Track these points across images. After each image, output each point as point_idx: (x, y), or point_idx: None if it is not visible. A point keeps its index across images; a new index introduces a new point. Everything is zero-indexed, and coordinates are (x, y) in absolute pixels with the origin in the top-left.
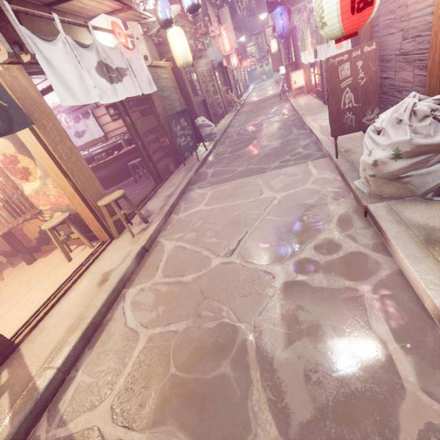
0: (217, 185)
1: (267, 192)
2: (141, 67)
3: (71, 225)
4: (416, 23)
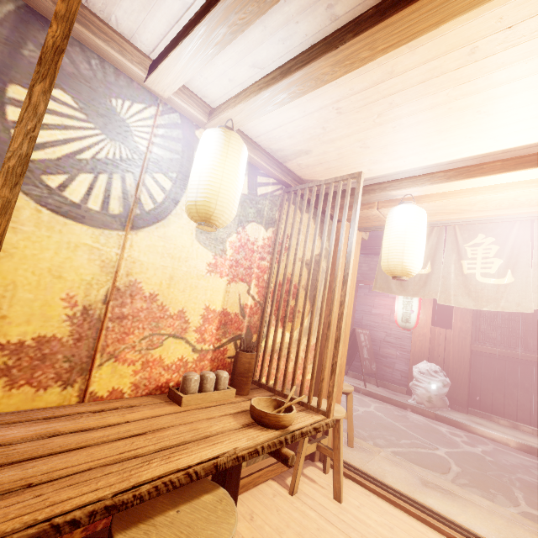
0: None
1: (357, 406)
2: None
3: None
4: (397, 333)
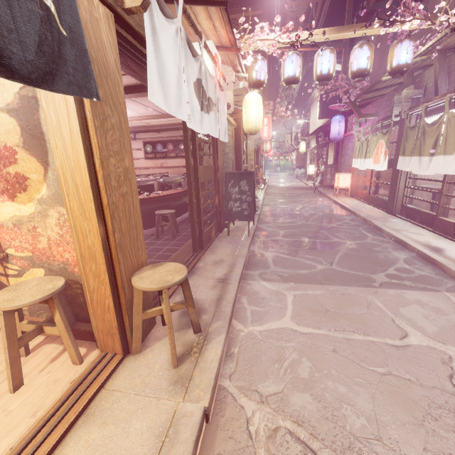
0: (295, 283)
1: (414, 332)
2: (224, 111)
3: (57, 310)
4: None
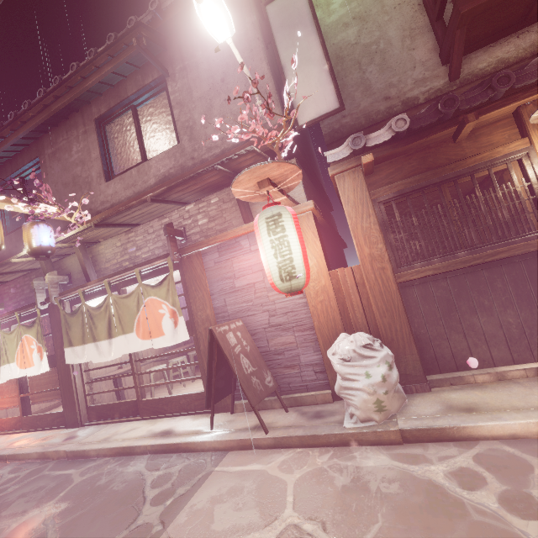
0: None
1: (255, 537)
2: None
3: None
4: (284, 304)
